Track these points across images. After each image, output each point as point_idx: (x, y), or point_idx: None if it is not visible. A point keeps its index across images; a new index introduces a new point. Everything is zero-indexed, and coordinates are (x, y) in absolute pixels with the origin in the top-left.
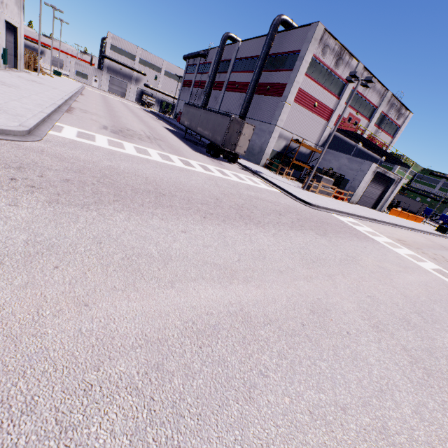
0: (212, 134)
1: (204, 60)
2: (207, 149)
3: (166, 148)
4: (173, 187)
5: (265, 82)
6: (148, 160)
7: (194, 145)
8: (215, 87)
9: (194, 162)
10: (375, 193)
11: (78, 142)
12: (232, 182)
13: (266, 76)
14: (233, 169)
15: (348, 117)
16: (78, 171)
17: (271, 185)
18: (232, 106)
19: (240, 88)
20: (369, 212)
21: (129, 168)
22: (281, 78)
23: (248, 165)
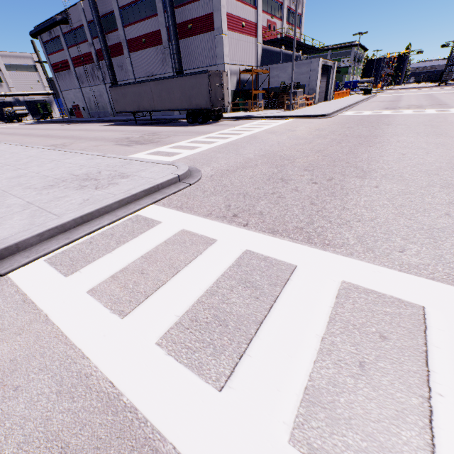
0: (187, 101)
1: (68, 27)
2: (189, 120)
3: (183, 134)
4: (304, 145)
5: (182, 22)
6: (231, 144)
7: (165, 124)
8: (110, 55)
9: (226, 131)
10: (323, 86)
11: (188, 158)
12: (276, 128)
13: (178, 14)
14: (236, 123)
15: (267, 25)
16: (278, 165)
17: (278, 118)
18: (151, 66)
19: (150, 42)
20: (334, 104)
21: (259, 151)
22: (201, 9)
23: (229, 116)
